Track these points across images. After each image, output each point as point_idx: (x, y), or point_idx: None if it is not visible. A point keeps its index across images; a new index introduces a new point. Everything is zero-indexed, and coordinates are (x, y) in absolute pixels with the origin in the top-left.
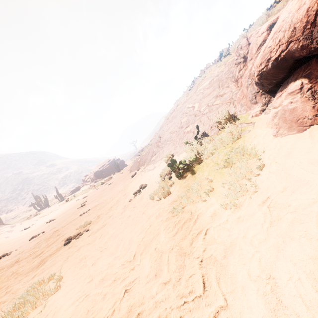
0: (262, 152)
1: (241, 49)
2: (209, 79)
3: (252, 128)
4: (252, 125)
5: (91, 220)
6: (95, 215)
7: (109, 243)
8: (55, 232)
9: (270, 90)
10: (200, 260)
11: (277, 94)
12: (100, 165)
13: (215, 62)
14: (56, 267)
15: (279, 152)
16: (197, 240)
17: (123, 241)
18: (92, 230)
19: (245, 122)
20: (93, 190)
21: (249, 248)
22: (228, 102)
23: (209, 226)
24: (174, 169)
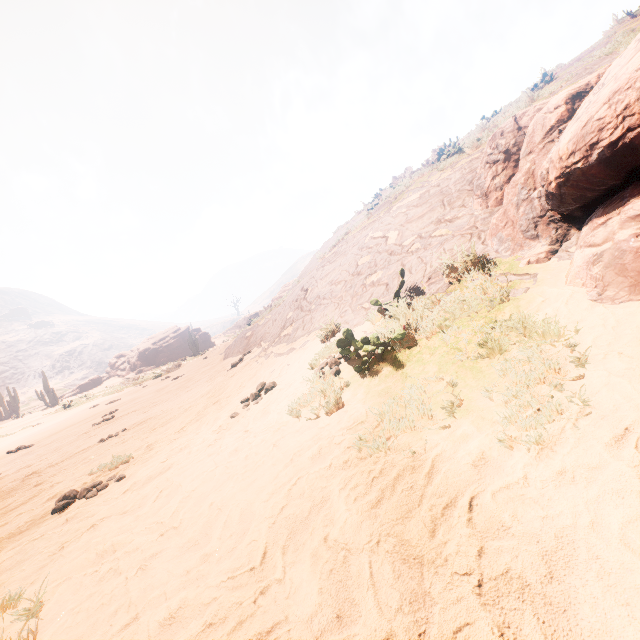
0: (571, 332)
1: (502, 136)
2: (419, 191)
3: (533, 284)
4: (532, 279)
5: (130, 455)
6: (140, 444)
7: (184, 515)
8: (31, 476)
9: (567, 216)
10: (477, 580)
11: (594, 221)
12: (156, 338)
13: (428, 164)
14: (27, 570)
15: (617, 333)
16: (446, 523)
17: (226, 511)
18: (133, 479)
19: (513, 272)
20: (133, 387)
21: (627, 556)
22: (466, 233)
23: (475, 490)
24: (345, 355)
